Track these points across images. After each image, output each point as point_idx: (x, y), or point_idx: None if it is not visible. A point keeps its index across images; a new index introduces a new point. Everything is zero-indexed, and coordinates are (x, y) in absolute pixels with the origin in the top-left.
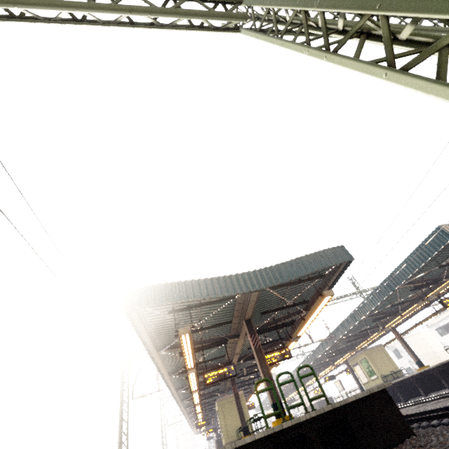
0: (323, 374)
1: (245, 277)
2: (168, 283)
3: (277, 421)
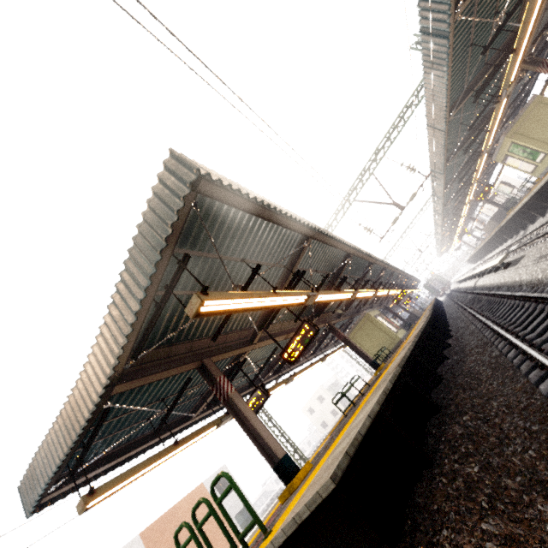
0: (470, 199)
1: (83, 382)
2: (38, 452)
3: (279, 500)
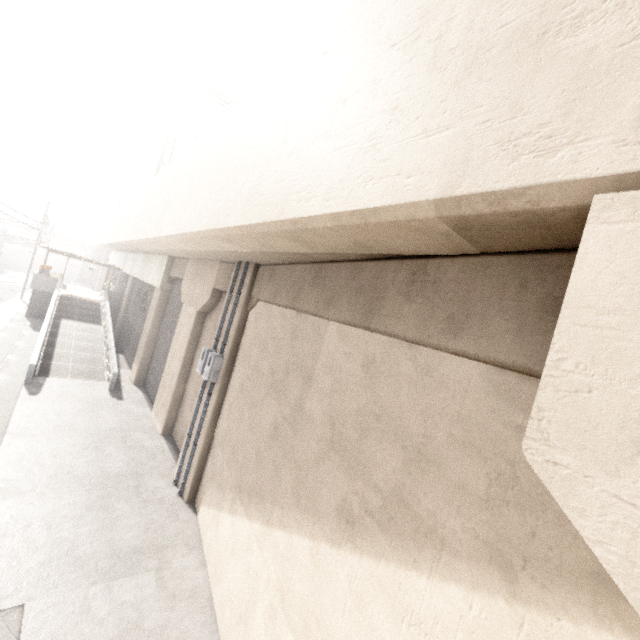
0: None
1: None
2: None
3: None
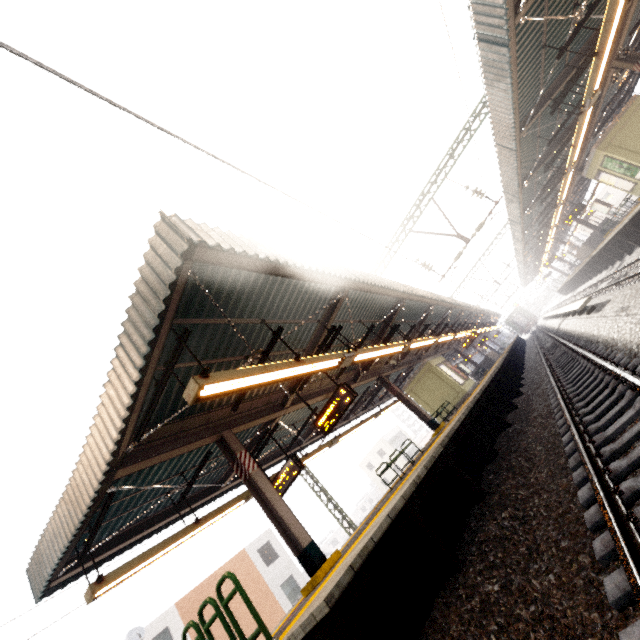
0: (556, 222)
1: (82, 466)
2: (43, 535)
3: (302, 593)
